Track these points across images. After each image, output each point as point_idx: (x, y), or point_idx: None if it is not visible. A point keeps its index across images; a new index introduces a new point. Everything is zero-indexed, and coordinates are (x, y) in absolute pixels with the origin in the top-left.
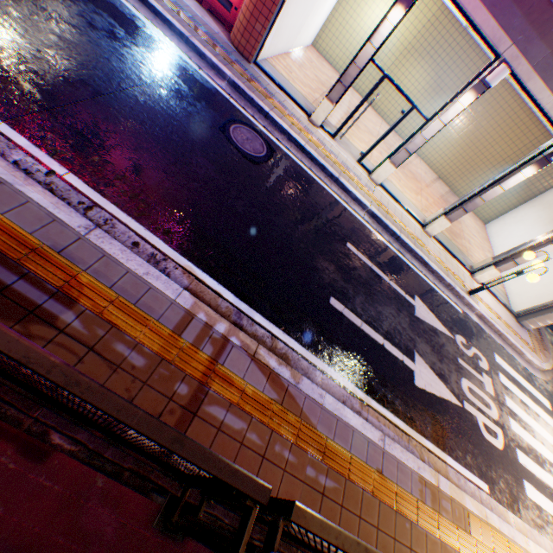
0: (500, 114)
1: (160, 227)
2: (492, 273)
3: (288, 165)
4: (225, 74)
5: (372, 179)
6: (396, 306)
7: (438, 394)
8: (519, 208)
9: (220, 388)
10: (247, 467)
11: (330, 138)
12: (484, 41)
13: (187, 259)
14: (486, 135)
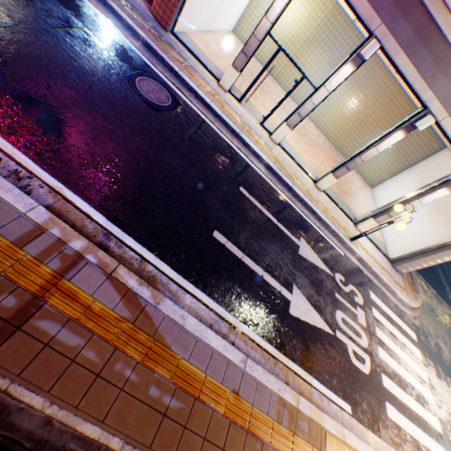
0: (383, 97)
1: (33, 148)
2: (371, 224)
3: (191, 117)
4: (140, 35)
5: (272, 139)
6: (281, 244)
7: (312, 322)
8: (398, 175)
9: (60, 303)
10: (74, 385)
11: (237, 102)
12: (360, 21)
13: (57, 180)
14: (372, 113)
